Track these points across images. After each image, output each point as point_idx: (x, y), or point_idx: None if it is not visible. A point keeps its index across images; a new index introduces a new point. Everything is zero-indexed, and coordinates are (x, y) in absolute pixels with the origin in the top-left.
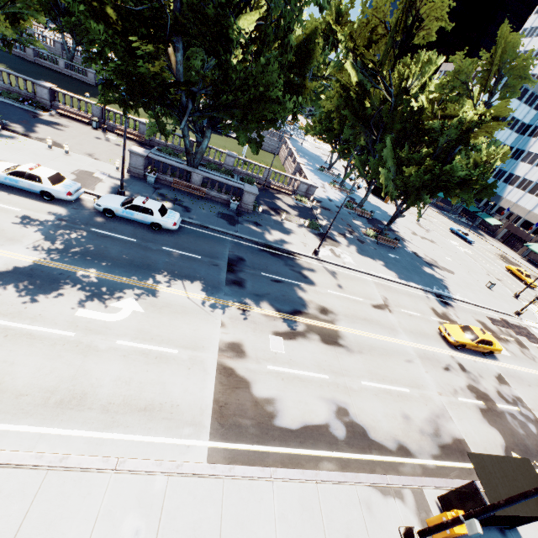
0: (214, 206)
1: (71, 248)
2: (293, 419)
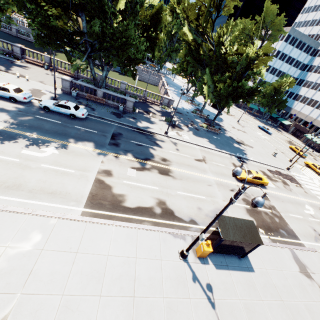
0: (110, 108)
1: (23, 124)
2: (132, 204)
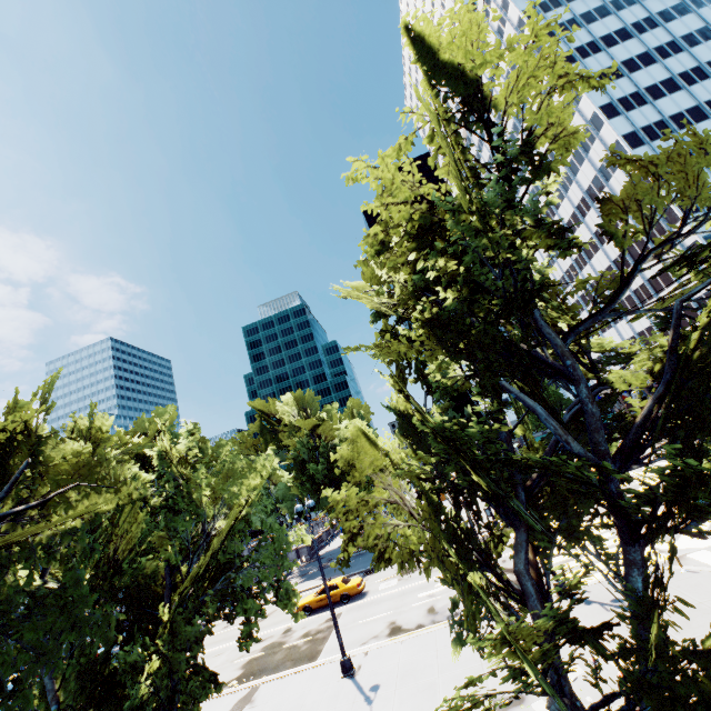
0: None
1: None
2: None
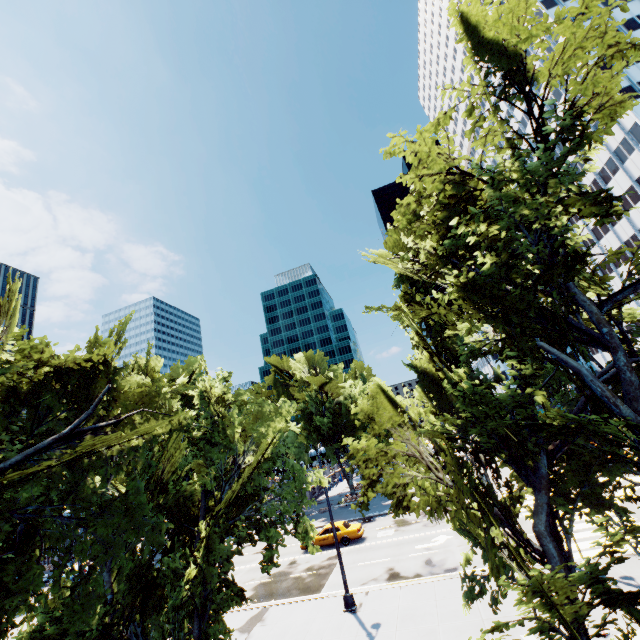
0: None
1: None
2: None
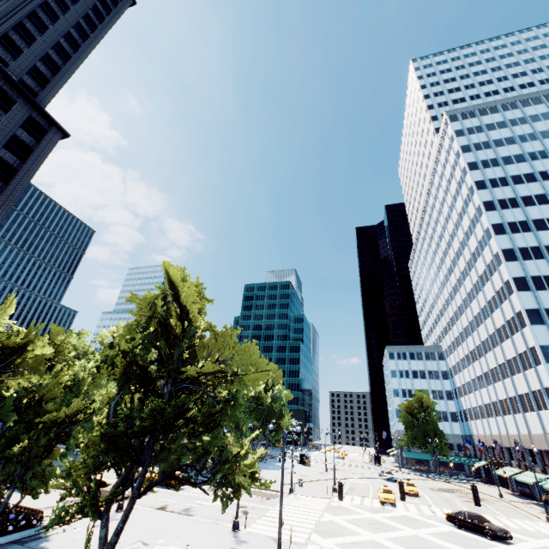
0: None
1: None
2: None
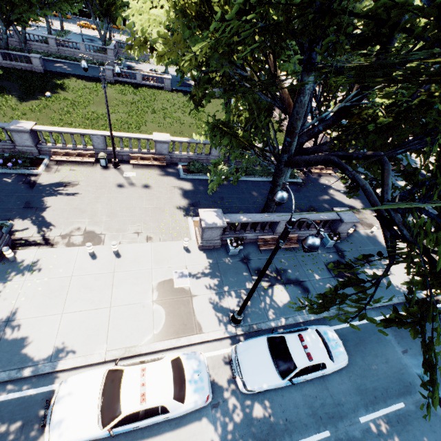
0: (312, 254)
1: None
2: None
